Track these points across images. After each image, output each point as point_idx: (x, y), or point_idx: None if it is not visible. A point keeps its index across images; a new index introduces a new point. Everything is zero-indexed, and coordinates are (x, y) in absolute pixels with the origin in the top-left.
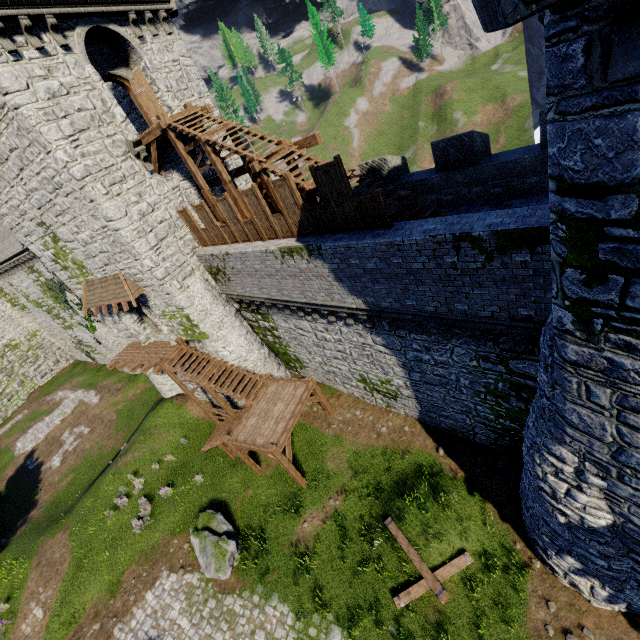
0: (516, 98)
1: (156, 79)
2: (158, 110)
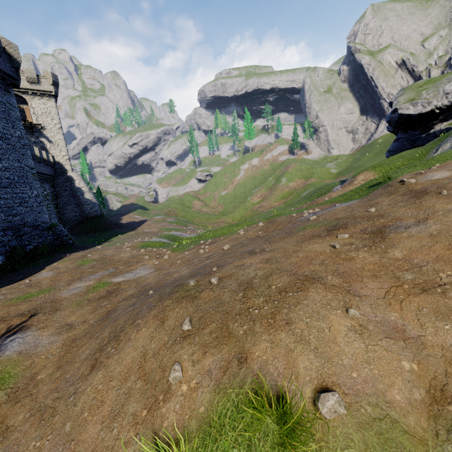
0: (312, 180)
1: (31, 110)
2: (31, 119)
